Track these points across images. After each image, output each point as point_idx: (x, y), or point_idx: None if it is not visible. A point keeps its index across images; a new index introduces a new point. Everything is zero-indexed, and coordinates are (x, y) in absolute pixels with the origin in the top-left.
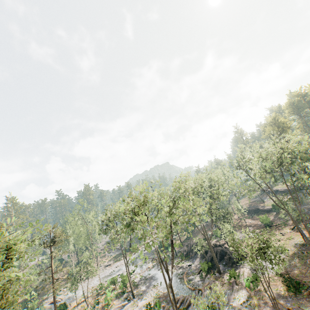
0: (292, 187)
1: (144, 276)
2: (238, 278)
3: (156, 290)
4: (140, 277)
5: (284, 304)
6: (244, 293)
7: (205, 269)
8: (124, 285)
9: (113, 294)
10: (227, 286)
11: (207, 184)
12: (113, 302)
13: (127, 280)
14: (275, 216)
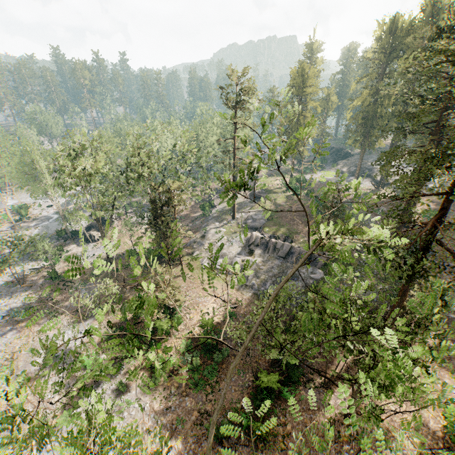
0: (261, 190)
1: (51, 215)
2: (66, 253)
3: (33, 231)
4: (49, 214)
5: (40, 282)
6: (47, 264)
7: (59, 235)
8: (22, 216)
9: (10, 218)
10: (52, 254)
11: (170, 142)
12: (5, 224)
13: (24, 213)
14: (200, 214)
